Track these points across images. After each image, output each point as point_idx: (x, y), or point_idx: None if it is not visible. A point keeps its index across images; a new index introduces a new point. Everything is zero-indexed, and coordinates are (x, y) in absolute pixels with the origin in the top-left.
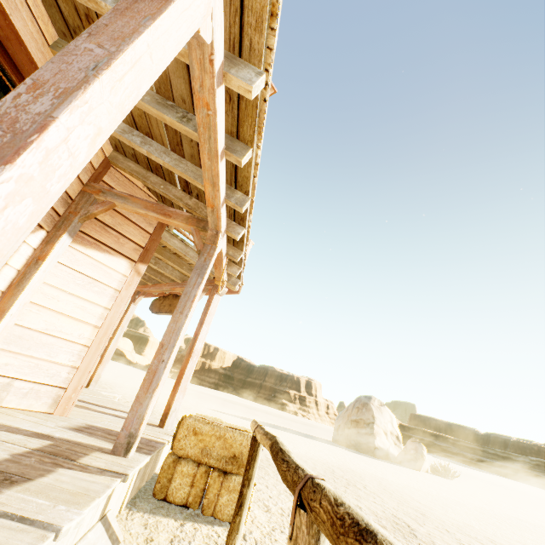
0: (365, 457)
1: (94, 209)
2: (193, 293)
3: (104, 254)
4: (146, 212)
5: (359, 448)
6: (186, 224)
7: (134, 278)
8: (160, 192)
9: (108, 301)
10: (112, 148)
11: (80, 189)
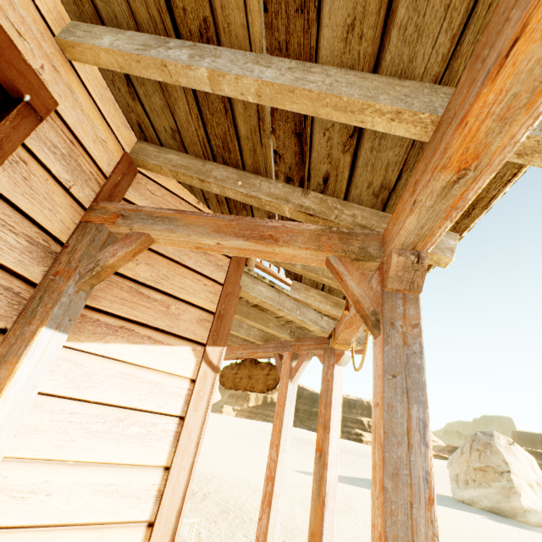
0: (522, 531)
1: (107, 255)
2: (418, 466)
3: (143, 345)
4: (219, 240)
5: (499, 510)
6: (318, 250)
7: (207, 379)
8: (236, 196)
9: (163, 448)
10: (135, 137)
11: (78, 219)
